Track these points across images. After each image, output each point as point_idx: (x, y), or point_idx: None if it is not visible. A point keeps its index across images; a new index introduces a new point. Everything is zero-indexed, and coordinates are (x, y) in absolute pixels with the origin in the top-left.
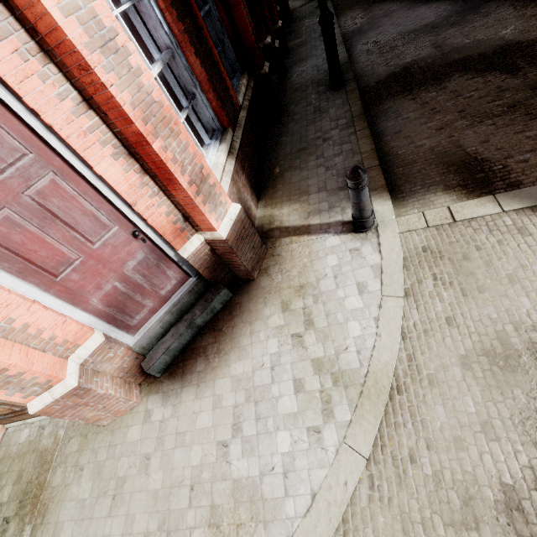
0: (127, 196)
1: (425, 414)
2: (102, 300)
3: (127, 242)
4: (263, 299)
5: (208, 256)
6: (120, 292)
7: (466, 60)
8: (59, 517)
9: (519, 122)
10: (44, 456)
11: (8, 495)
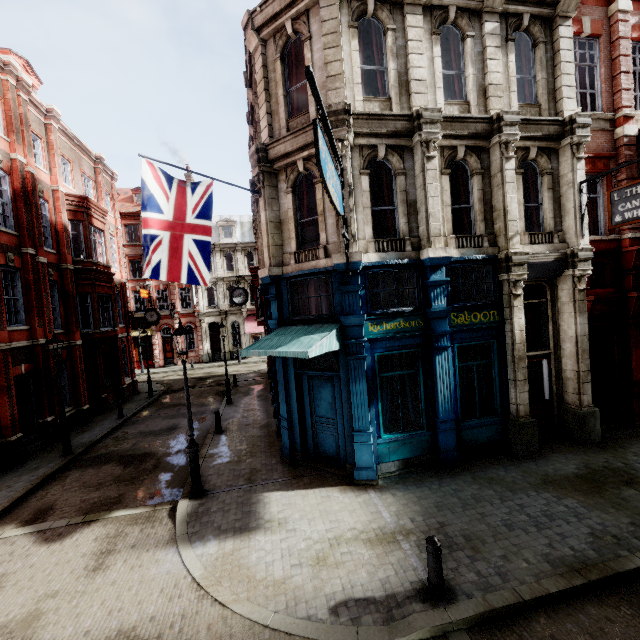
0: None
1: None
2: None
3: None
4: None
5: None
6: None
7: (128, 456)
8: None
9: (90, 491)
10: None
11: None
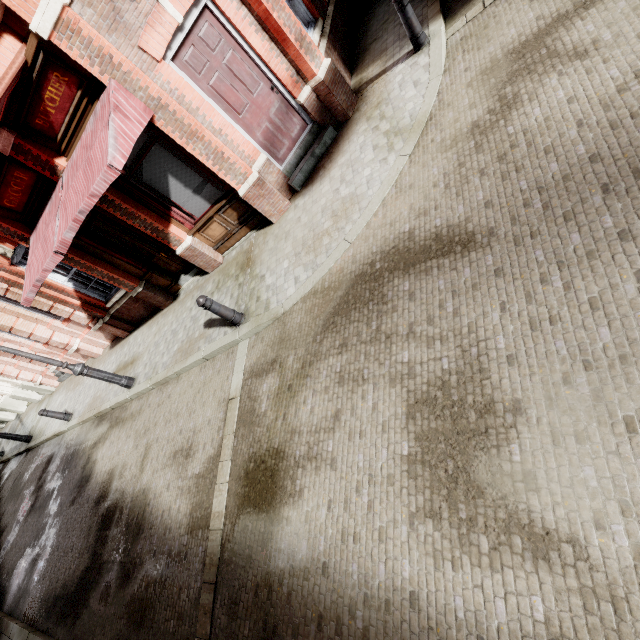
0: (265, 58)
1: (442, 120)
2: (262, 136)
3: (269, 94)
4: (355, 124)
5: (316, 102)
6: (270, 131)
7: None
8: (261, 259)
9: None
10: (247, 251)
11: (234, 271)
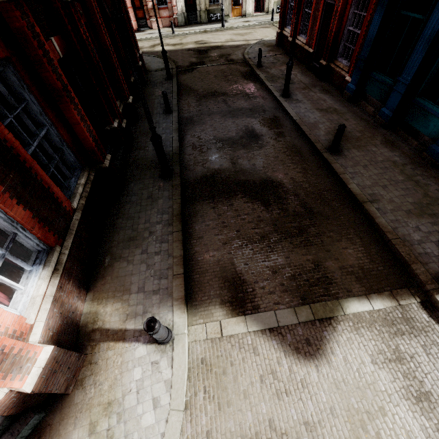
0: None
1: None
2: None
3: None
4: (73, 419)
5: (15, 397)
6: None
7: (246, 184)
8: None
9: (265, 252)
10: None
11: None
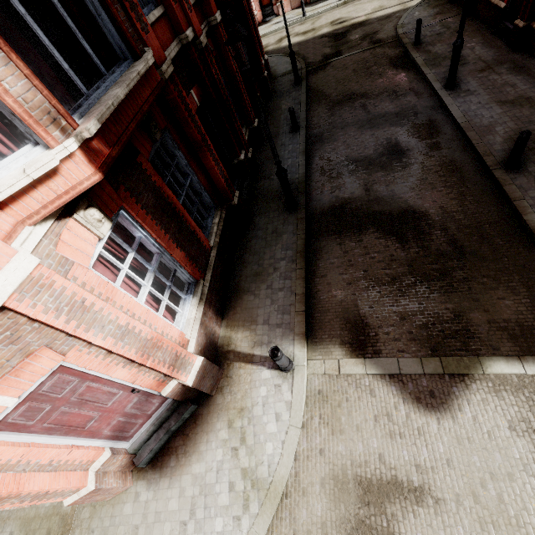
0: (129, 380)
1: (297, 513)
2: (110, 430)
3: (128, 396)
4: (217, 414)
5: (181, 388)
6: (122, 422)
7: (380, 216)
8: None
9: (394, 296)
10: (66, 518)
11: None
